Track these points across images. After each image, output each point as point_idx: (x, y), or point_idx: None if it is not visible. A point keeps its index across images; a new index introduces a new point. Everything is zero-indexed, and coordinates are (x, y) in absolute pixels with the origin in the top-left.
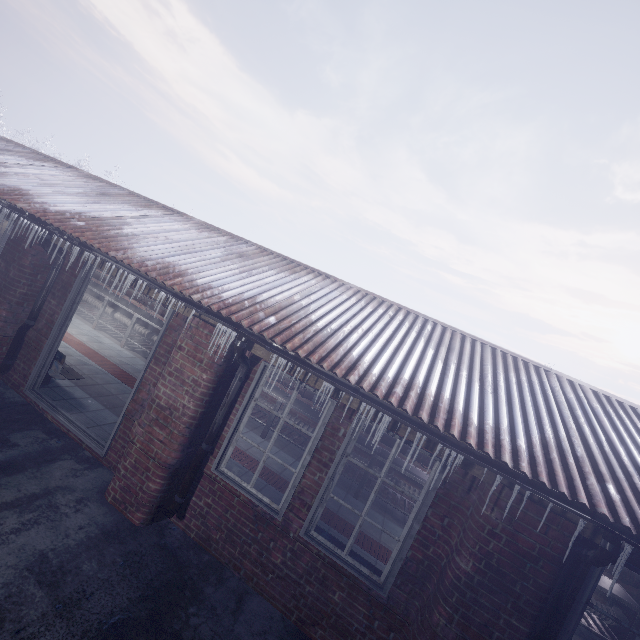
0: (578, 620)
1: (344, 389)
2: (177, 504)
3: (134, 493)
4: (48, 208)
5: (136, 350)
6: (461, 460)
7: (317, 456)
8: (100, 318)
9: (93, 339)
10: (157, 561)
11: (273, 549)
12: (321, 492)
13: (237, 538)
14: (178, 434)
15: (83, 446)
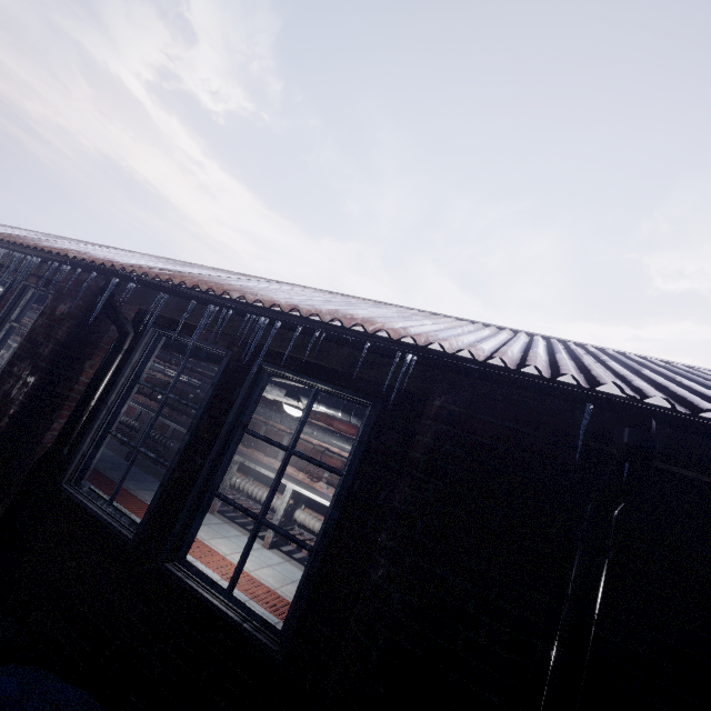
0: (126, 399)
1: None
2: None
3: None
4: None
5: None
6: (38, 262)
7: None
8: None
9: None
10: None
11: None
12: None
13: None
14: None
15: None
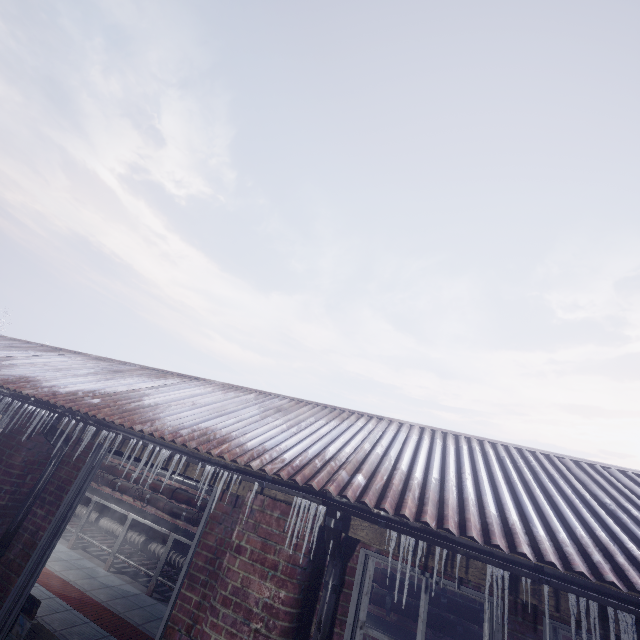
0: None
1: (525, 572)
2: None
3: None
4: (58, 390)
5: (125, 571)
6: None
7: None
8: (81, 530)
9: (68, 564)
10: None
11: None
12: None
13: None
14: None
15: None
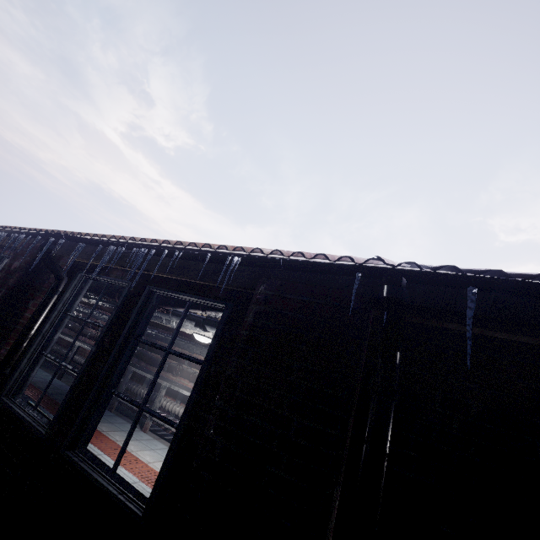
0: (57, 327)
1: None
2: None
3: None
4: None
5: None
6: (5, 235)
7: None
8: None
9: None
10: None
11: None
12: None
13: None
14: None
15: None
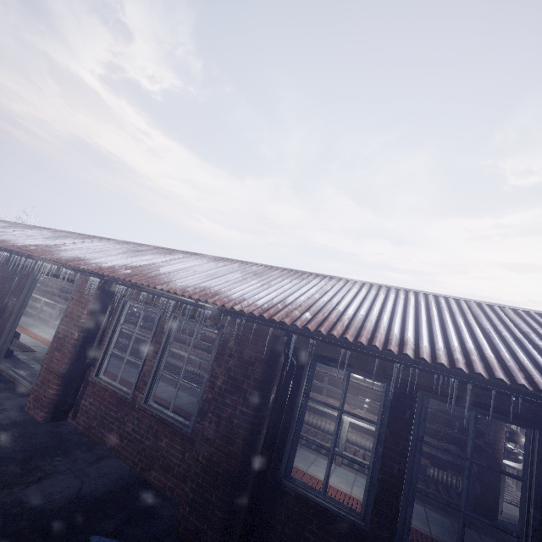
0: (304, 411)
1: (152, 293)
2: (69, 404)
3: (40, 399)
4: (17, 245)
5: None
6: (210, 314)
7: (152, 348)
8: None
9: None
10: (45, 437)
11: (127, 421)
12: (153, 371)
13: (106, 421)
14: (67, 352)
15: (22, 387)
